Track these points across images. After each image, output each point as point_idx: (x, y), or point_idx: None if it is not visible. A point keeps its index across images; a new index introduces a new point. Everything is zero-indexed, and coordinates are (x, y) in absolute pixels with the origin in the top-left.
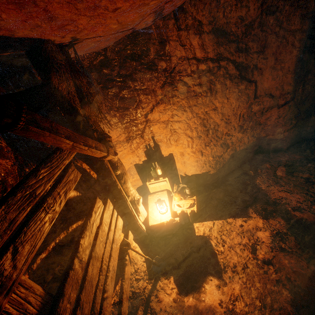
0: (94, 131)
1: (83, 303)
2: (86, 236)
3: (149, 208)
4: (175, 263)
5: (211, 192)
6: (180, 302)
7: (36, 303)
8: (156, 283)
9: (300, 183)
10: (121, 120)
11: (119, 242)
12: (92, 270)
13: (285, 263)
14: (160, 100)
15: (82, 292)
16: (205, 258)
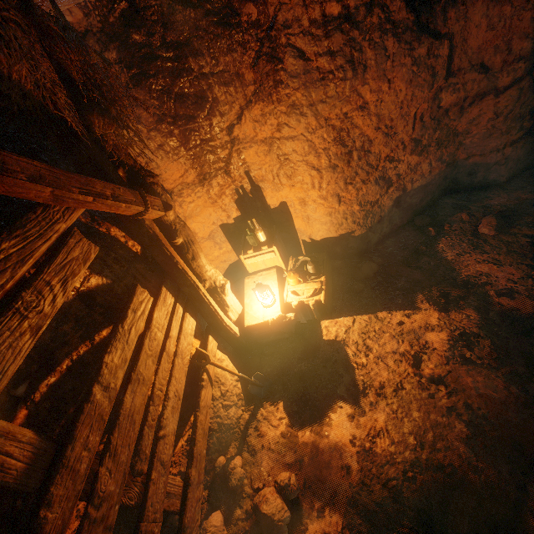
0: (118, 165)
1: (116, 448)
2: (116, 349)
3: (245, 299)
4: (287, 382)
5: (355, 269)
6: (292, 437)
7: (22, 454)
8: (256, 411)
9: (520, 246)
10: (184, 142)
11: (188, 354)
12: (132, 400)
13: (466, 382)
14: (252, 94)
15: (113, 433)
16: (335, 375)
